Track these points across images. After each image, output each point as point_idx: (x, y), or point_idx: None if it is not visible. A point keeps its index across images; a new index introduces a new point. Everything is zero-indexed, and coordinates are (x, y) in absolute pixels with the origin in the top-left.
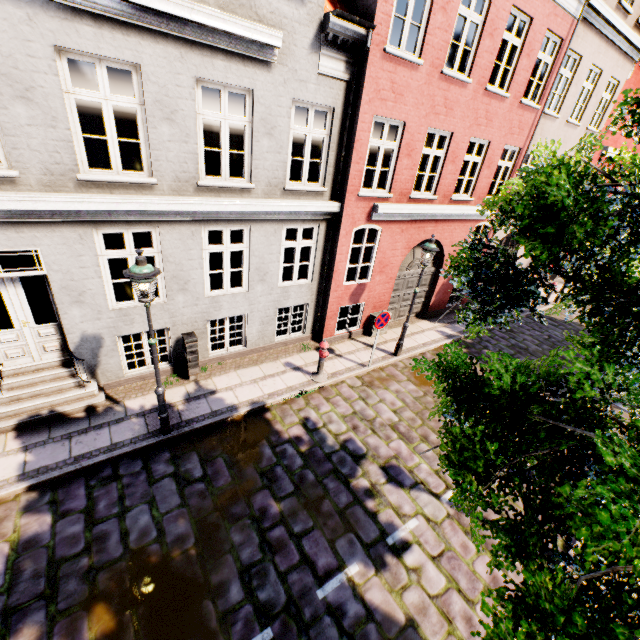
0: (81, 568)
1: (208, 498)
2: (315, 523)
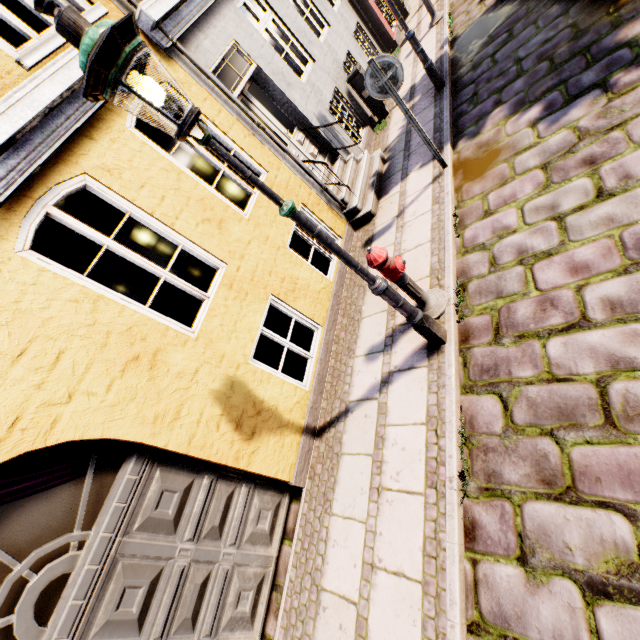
0: (568, 47)
1: (536, 10)
2: None
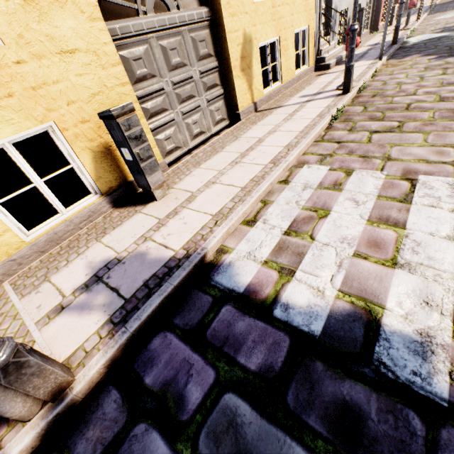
0: None
1: None
2: None
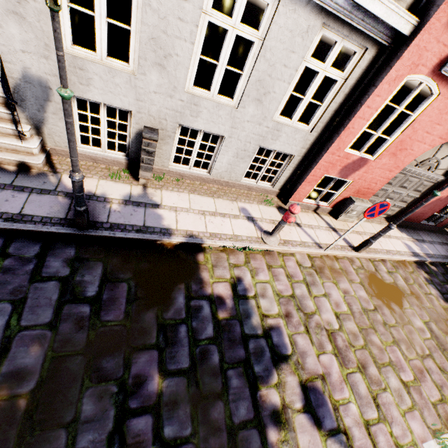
0: None
1: (84, 330)
2: (194, 433)
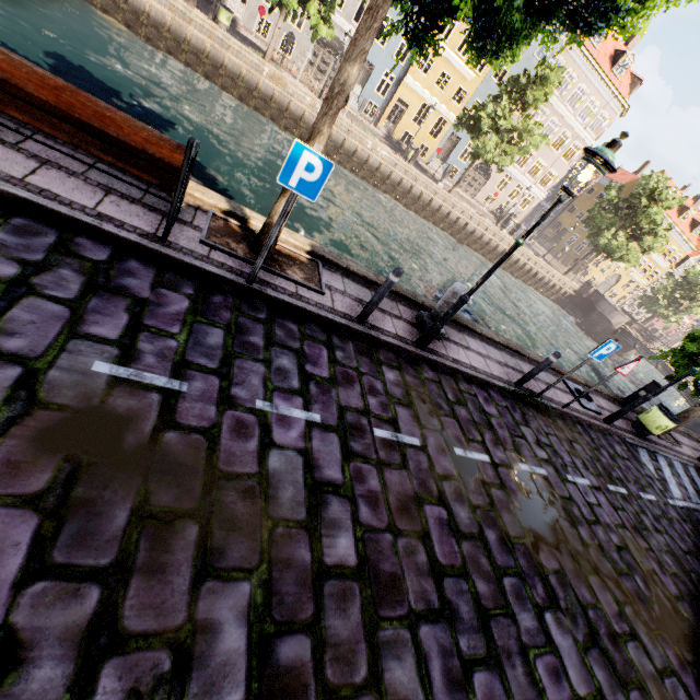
0: None
1: None
2: None
